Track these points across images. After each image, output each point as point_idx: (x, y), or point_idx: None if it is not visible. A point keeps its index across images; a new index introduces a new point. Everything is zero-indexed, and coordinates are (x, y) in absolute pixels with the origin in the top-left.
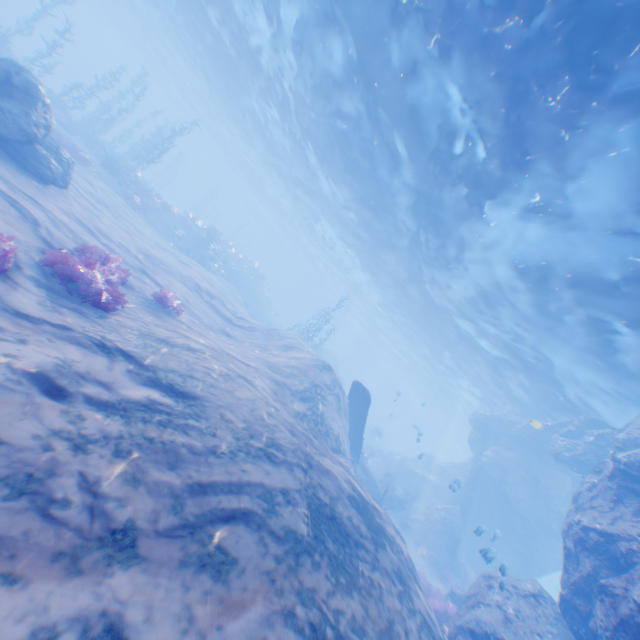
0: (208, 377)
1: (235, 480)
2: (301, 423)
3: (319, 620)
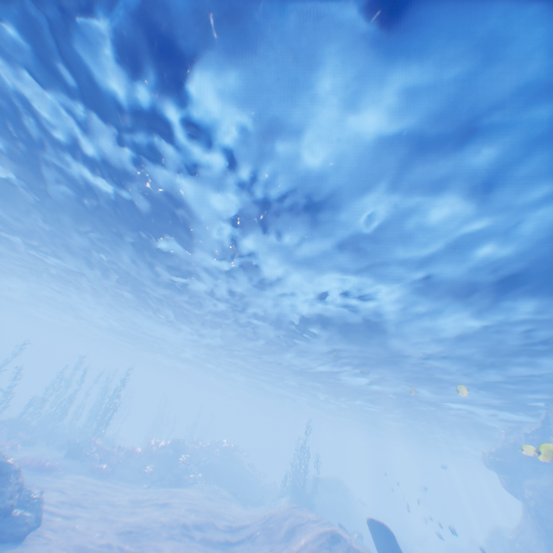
0: None
1: None
2: None
3: None
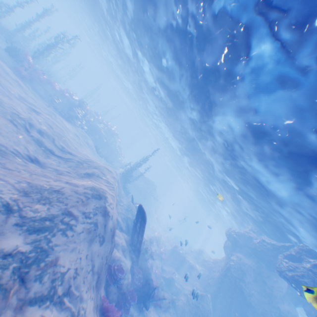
0: None
1: None
2: None
3: None
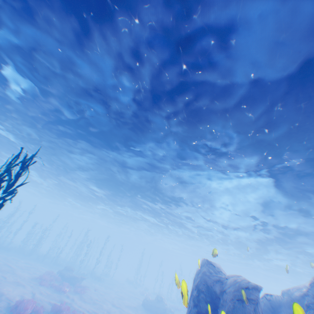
0: None
1: None
2: None
3: None
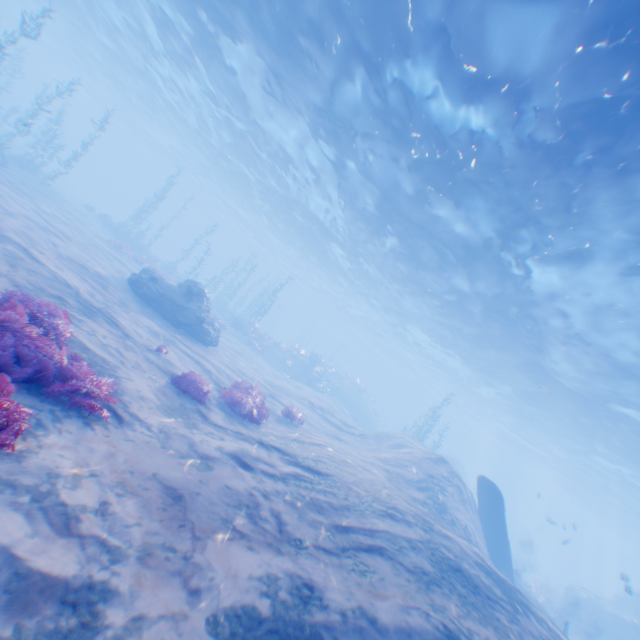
0: (332, 462)
1: (366, 526)
2: (421, 507)
3: (451, 626)
